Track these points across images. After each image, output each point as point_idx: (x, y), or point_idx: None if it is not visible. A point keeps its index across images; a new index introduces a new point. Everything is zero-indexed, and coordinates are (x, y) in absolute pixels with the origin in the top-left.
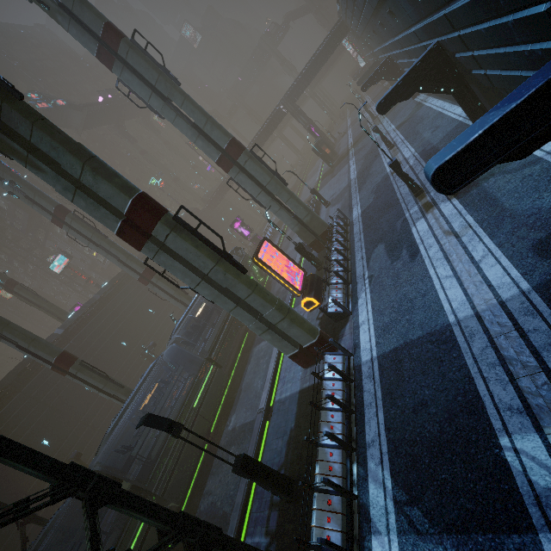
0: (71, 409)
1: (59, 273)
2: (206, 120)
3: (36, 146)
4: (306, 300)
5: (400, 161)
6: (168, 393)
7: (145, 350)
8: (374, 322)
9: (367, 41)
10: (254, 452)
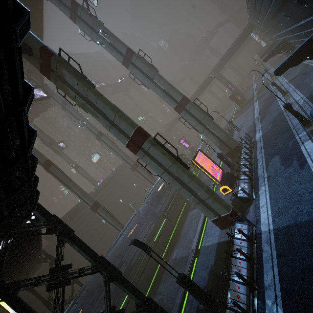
0: (95, 230)
1: (95, 162)
2: (170, 87)
3: (97, 107)
4: (223, 188)
5: (292, 102)
6: (141, 230)
7: (130, 205)
8: (271, 206)
9: (267, 32)
10: (187, 275)
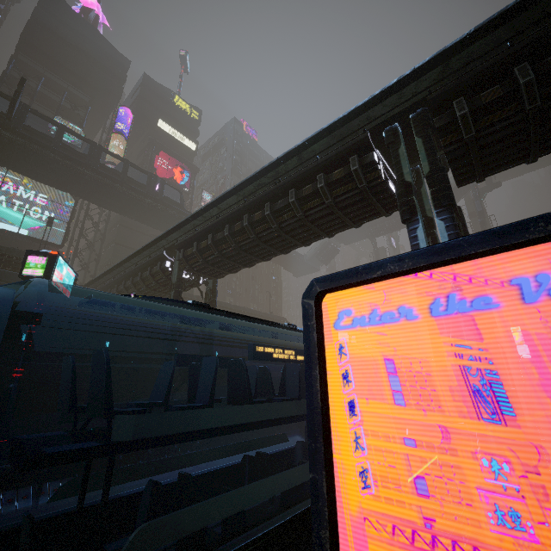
0: None
1: None
2: None
3: None
4: None
5: None
6: None
7: None
8: None
9: None
10: None
